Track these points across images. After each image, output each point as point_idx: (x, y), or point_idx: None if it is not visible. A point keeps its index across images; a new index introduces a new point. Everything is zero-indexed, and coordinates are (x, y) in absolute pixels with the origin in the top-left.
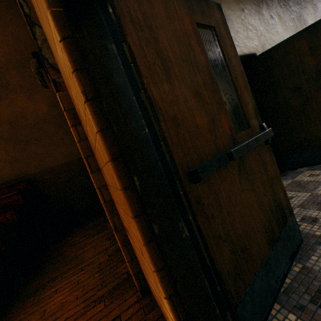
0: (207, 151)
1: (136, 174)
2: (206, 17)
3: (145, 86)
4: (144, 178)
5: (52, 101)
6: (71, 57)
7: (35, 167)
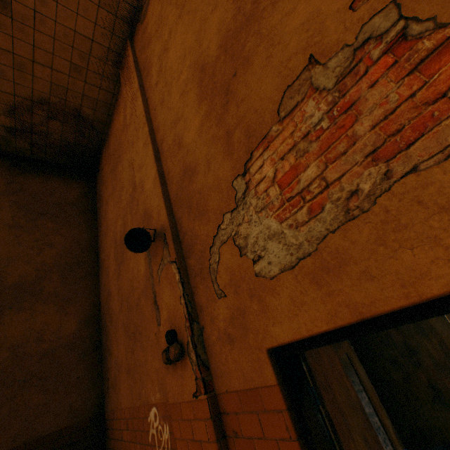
0: None
1: None
2: (341, 346)
3: None
4: None
5: (88, 315)
6: (294, 425)
7: (14, 435)
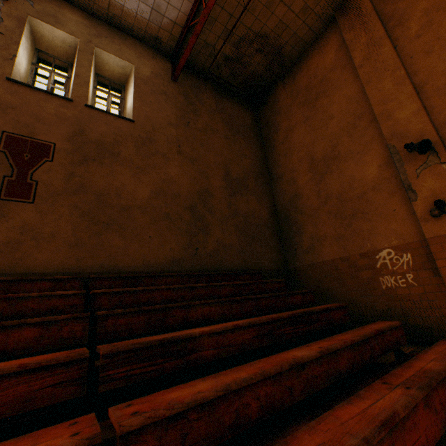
0: None
1: None
2: None
3: None
4: None
5: (271, 210)
6: None
7: (254, 263)
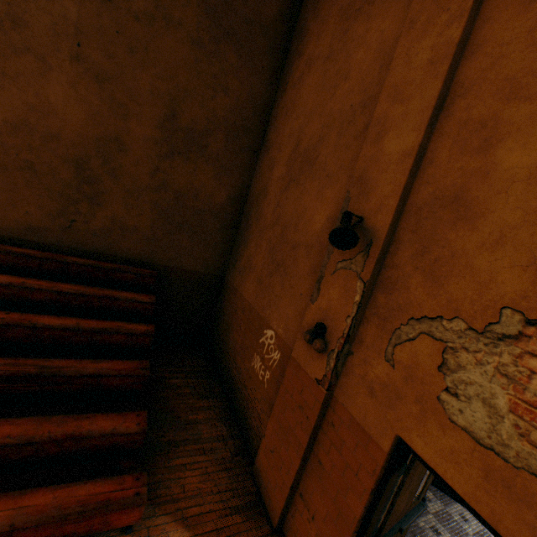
0: (393, 522)
1: (366, 534)
2: None
3: (396, 498)
4: (367, 535)
5: (237, 194)
6: (379, 474)
7: (169, 259)
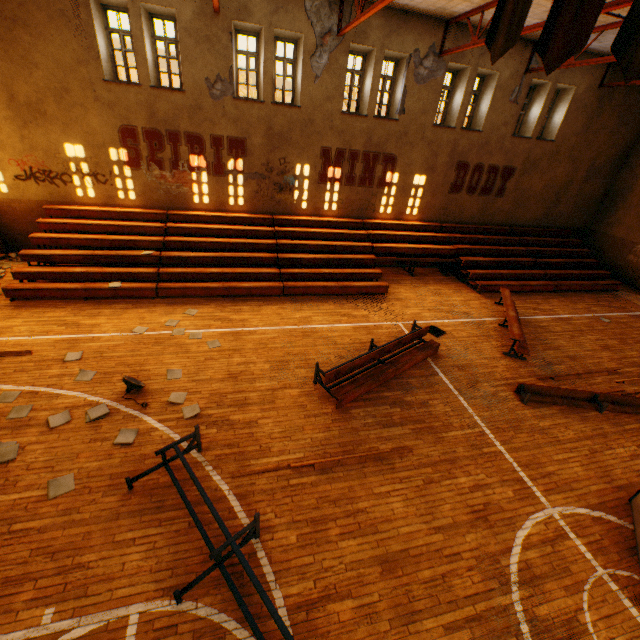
0: None
1: None
2: None
3: None
4: None
5: (605, 189)
6: None
7: (571, 224)
